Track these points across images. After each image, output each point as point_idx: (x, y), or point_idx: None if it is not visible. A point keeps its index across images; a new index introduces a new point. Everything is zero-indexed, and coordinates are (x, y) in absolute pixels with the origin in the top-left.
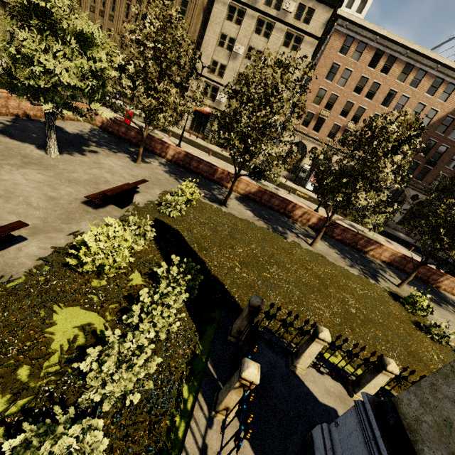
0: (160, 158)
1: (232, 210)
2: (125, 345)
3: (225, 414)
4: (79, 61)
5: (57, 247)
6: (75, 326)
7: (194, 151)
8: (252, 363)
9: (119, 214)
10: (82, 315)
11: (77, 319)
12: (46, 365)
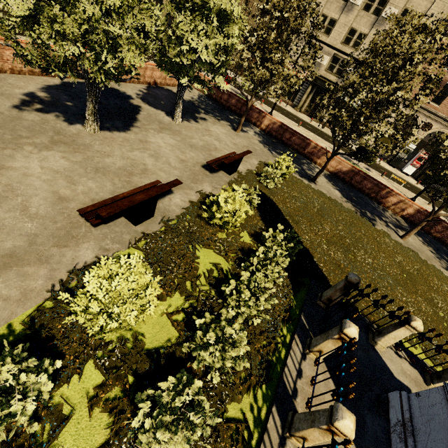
0: (254, 127)
1: (321, 188)
2: (253, 285)
3: (319, 355)
4: (216, 38)
5: (193, 202)
6: (211, 262)
7: (284, 120)
8: (353, 325)
9: (227, 180)
10: (213, 256)
11: (211, 258)
12: (198, 283)
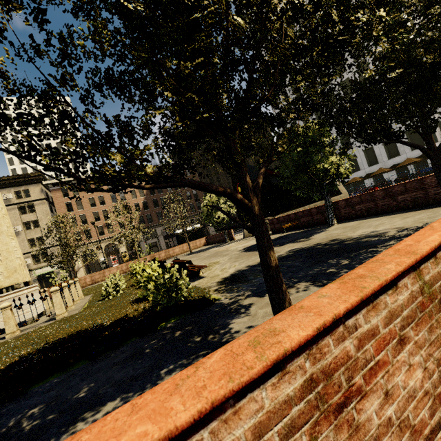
0: None
1: None
2: None
3: None
4: None
5: None
6: None
7: None
8: None
9: None
10: None
11: None
12: None
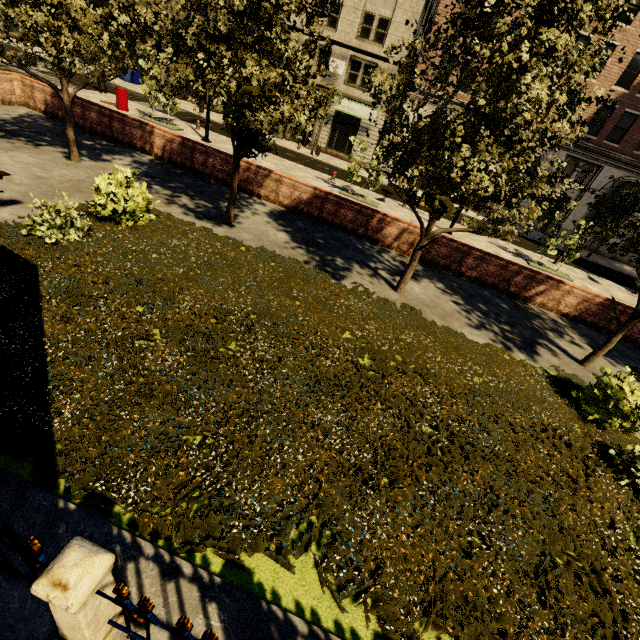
0: (142, 155)
1: (241, 232)
2: None
3: None
4: None
5: None
6: None
7: None
8: None
9: None
10: None
11: None
12: None
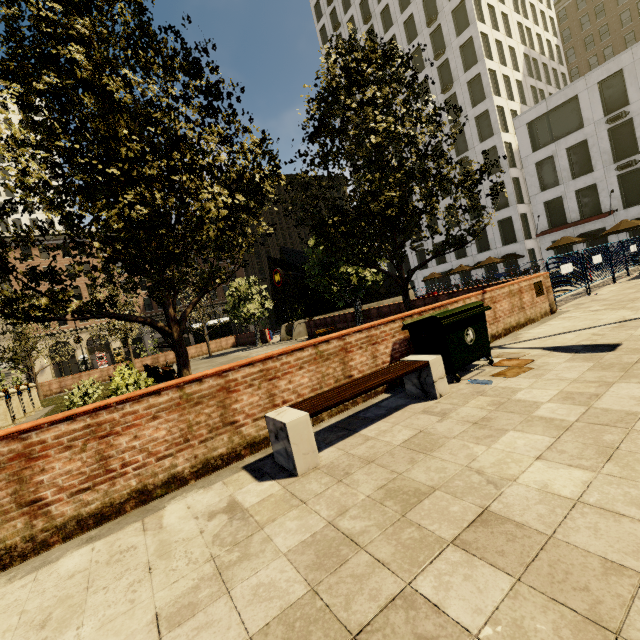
0: None
1: None
2: None
3: None
4: None
5: None
6: None
7: None
8: None
9: None
10: None
11: None
12: None
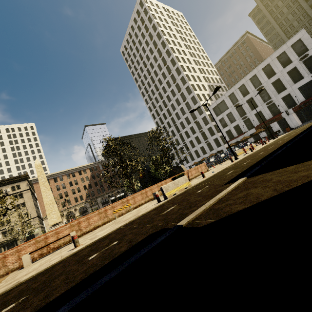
0: None
1: None
2: None
3: None
4: None
5: None
6: None
7: None
8: None
9: None
10: None
11: None
12: None
